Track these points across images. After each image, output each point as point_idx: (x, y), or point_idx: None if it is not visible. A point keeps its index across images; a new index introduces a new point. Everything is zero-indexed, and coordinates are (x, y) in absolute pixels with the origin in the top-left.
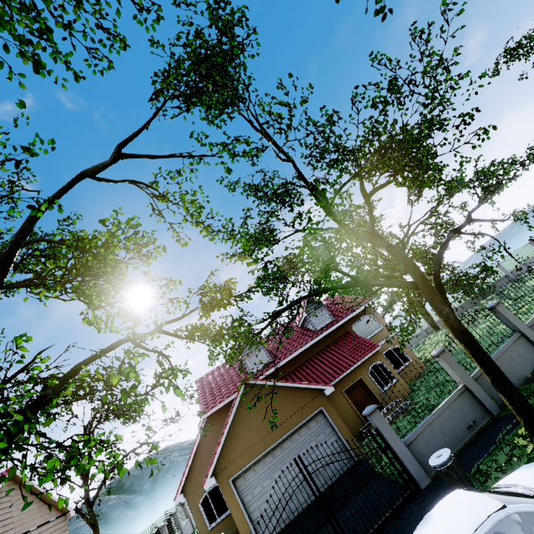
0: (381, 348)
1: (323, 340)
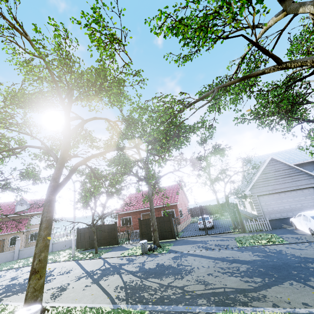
0: (36, 230)
1: (14, 217)
